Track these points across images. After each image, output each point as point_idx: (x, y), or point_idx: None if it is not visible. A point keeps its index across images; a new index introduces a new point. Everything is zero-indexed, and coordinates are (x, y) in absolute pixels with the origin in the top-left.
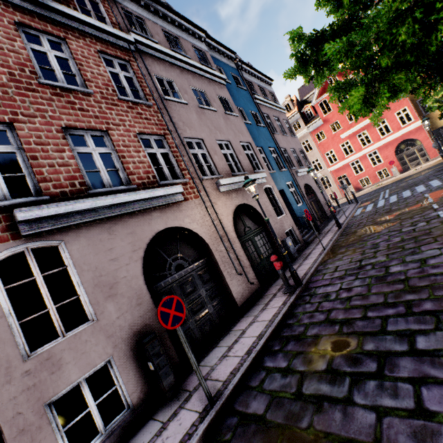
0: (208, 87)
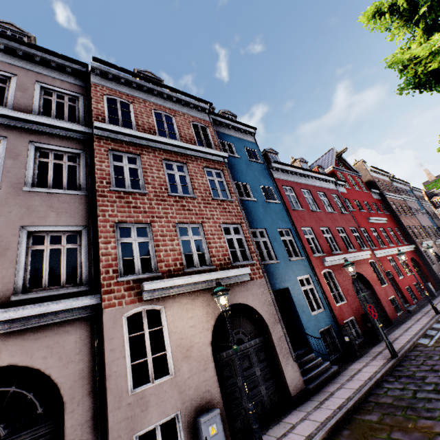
0: (414, 205)
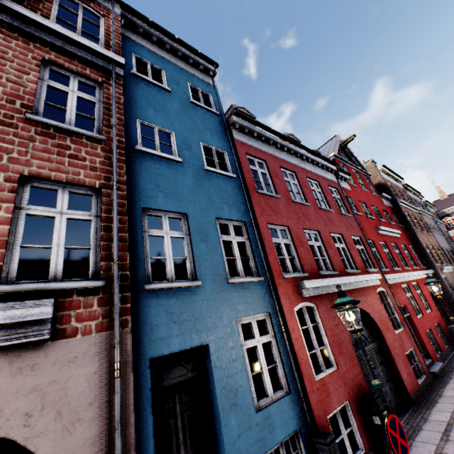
0: (430, 221)
